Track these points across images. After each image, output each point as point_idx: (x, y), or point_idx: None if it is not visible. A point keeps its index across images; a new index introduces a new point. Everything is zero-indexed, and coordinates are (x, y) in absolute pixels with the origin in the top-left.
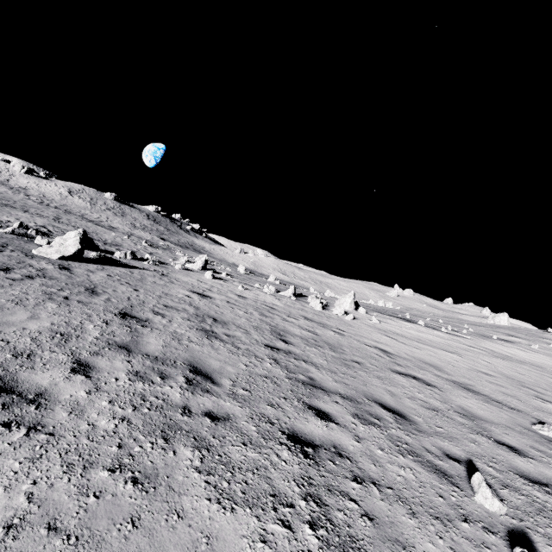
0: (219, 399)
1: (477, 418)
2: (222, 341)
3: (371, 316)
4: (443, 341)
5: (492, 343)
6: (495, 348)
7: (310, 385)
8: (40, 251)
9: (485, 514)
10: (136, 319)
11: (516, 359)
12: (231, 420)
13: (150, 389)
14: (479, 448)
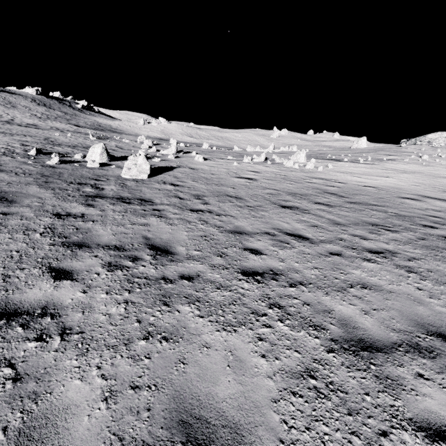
0: (406, 233)
1: None
2: (337, 207)
3: (321, 164)
4: (373, 171)
5: (388, 164)
6: (394, 167)
7: (401, 216)
8: (130, 175)
9: None
10: (293, 208)
11: (408, 171)
12: (426, 238)
13: (390, 237)
14: None
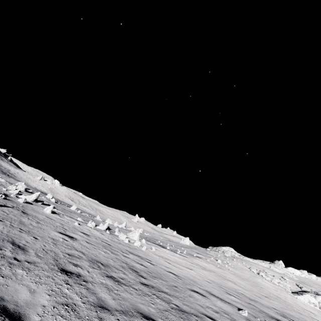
0: None
1: (228, 313)
2: (126, 285)
3: (149, 245)
4: (183, 261)
5: (196, 259)
6: (199, 263)
7: (181, 310)
8: None
9: None
10: (74, 274)
11: (207, 269)
12: None
13: None
14: None
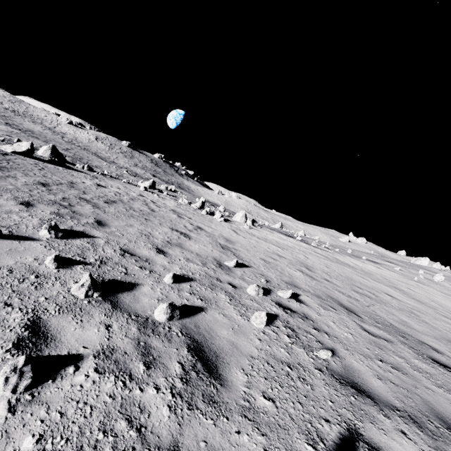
0: None
1: (178, 246)
2: (44, 187)
3: (252, 227)
4: (291, 245)
5: (352, 259)
6: (345, 260)
7: (60, 204)
8: (1, 147)
9: (29, 233)
10: None
11: (352, 266)
12: None
13: None
14: (126, 242)
